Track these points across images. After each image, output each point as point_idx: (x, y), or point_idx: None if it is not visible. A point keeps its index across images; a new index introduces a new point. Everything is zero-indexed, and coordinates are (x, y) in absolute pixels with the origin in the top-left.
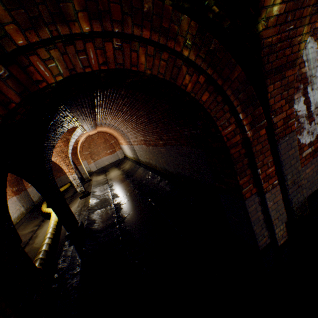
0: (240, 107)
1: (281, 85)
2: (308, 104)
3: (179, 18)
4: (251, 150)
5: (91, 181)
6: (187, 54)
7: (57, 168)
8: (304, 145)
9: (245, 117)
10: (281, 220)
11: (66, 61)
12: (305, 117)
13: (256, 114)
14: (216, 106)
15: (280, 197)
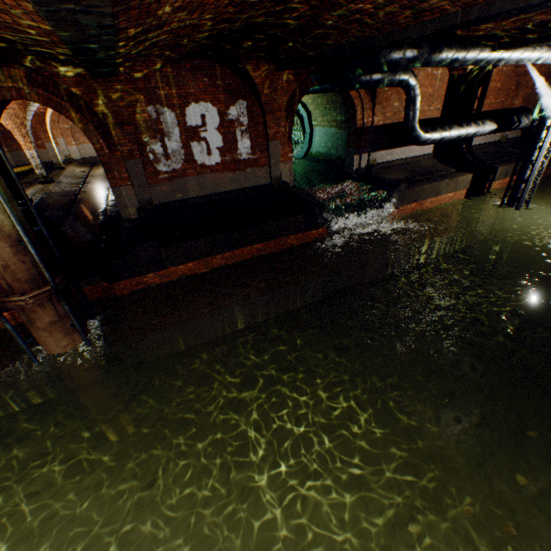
0: (101, 137)
1: (124, 133)
2: (166, 149)
3: (60, 88)
4: (111, 161)
5: (64, 170)
6: (65, 104)
7: (13, 136)
8: (161, 172)
9: (105, 143)
10: (134, 206)
11: (3, 94)
12: (163, 155)
13: (112, 143)
14: (89, 132)
15: (133, 193)
